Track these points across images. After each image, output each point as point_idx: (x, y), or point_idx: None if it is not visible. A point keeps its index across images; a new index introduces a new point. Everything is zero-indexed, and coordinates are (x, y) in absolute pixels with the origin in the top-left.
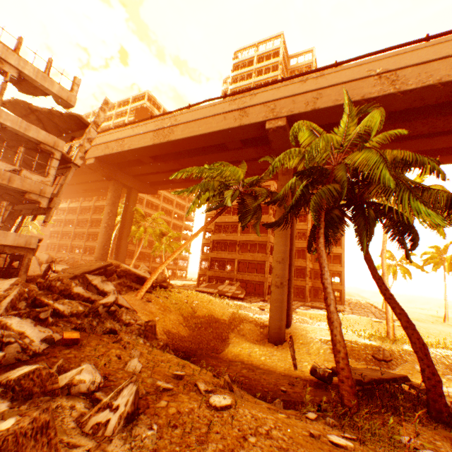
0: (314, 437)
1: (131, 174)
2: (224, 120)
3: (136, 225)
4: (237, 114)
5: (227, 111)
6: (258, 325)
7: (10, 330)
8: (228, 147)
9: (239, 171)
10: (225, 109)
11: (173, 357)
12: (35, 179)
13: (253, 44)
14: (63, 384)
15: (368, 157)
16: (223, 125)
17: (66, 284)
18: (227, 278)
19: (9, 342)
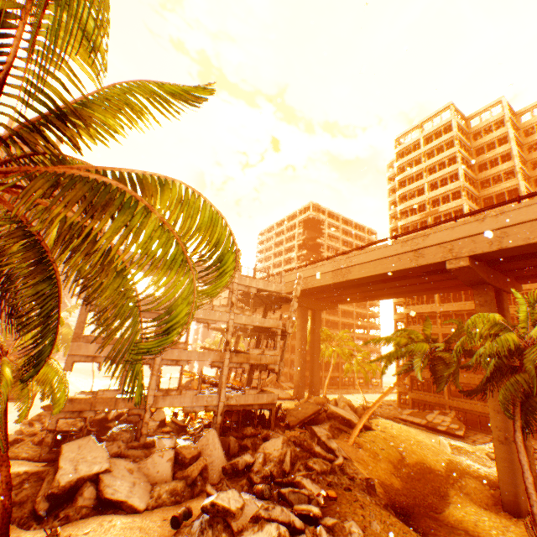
0: None
1: (313, 298)
2: (399, 261)
3: (323, 343)
4: (411, 254)
5: (399, 252)
6: (486, 483)
7: (306, 488)
8: (407, 276)
9: (423, 344)
10: (398, 251)
11: (397, 524)
12: (271, 354)
13: (415, 126)
14: (347, 531)
15: None
16: (398, 265)
17: (309, 443)
18: (435, 403)
19: (312, 498)
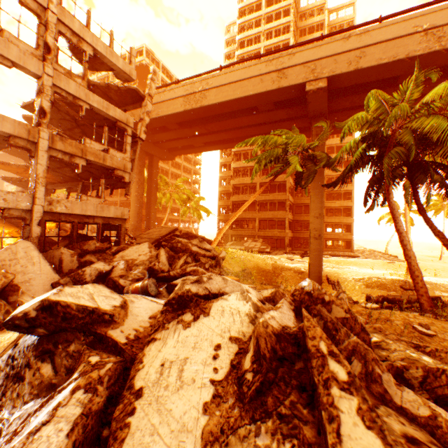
0: (437, 319)
1: (152, 141)
2: (261, 83)
3: (160, 192)
4: (275, 75)
5: (263, 73)
6: (296, 272)
7: None
8: (259, 110)
9: (305, 138)
10: (262, 71)
11: None
12: (118, 157)
13: None
14: None
15: (437, 123)
16: (260, 88)
17: (185, 245)
18: (249, 236)
19: None
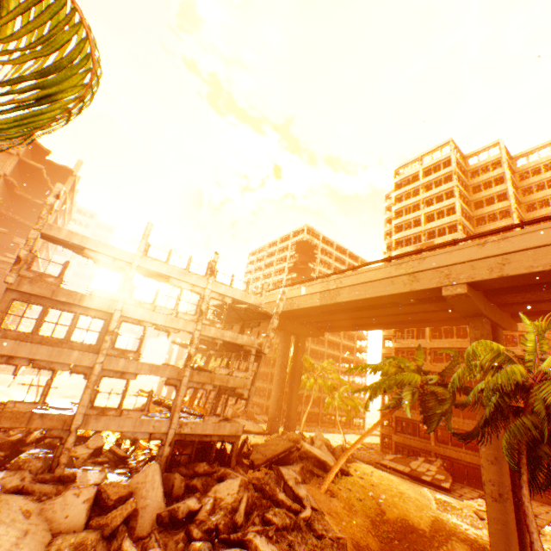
0: None
1: (298, 322)
2: (392, 284)
3: (305, 373)
4: (405, 278)
5: (393, 275)
6: (475, 548)
7: (259, 550)
8: (400, 303)
9: (415, 375)
10: (391, 273)
11: None
12: (240, 375)
13: (415, 158)
14: None
15: None
16: (391, 289)
17: (272, 488)
18: (420, 449)
19: None
